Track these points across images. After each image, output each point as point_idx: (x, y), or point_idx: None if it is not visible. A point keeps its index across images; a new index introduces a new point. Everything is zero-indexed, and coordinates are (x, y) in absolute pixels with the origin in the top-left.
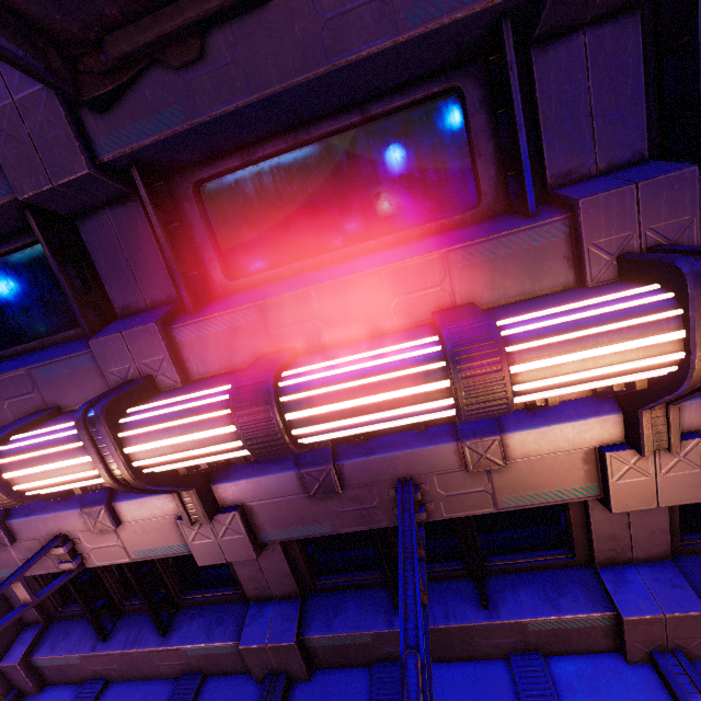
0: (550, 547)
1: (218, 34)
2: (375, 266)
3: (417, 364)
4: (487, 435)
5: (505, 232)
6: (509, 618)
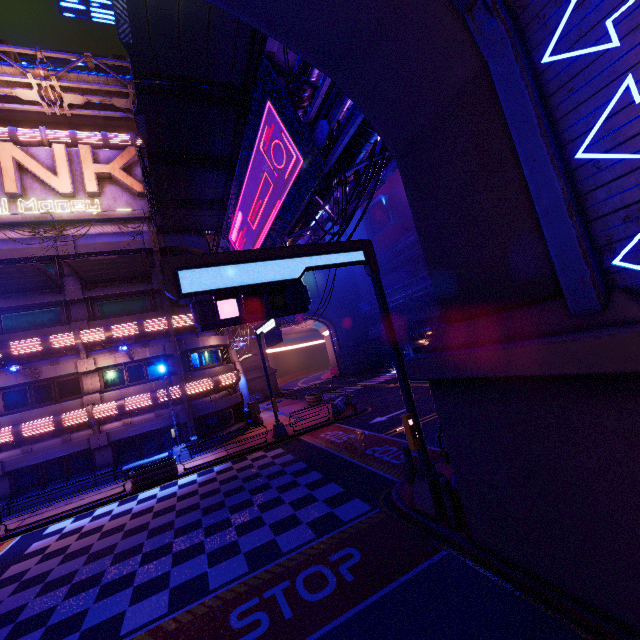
0: (78, 394)
1: (15, 297)
2: (37, 330)
3: (37, 340)
4: (55, 358)
5: (61, 326)
6: (60, 403)
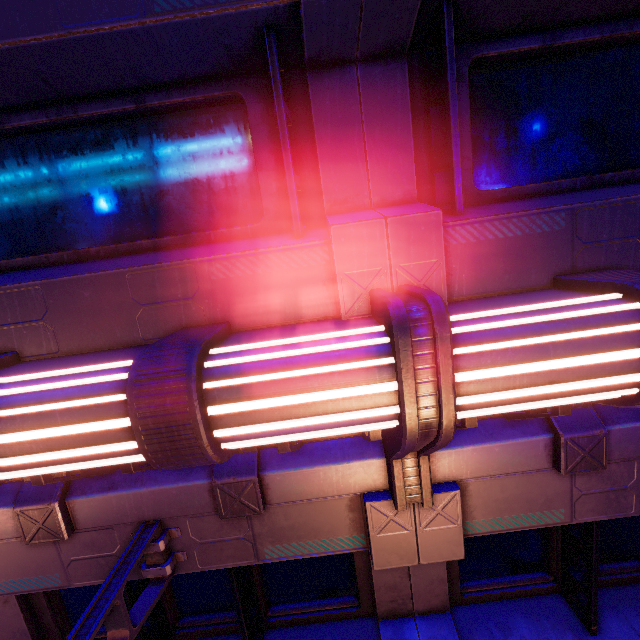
0: (339, 593)
1: None
2: (118, 267)
3: (99, 393)
4: (243, 475)
5: (263, 250)
6: None
